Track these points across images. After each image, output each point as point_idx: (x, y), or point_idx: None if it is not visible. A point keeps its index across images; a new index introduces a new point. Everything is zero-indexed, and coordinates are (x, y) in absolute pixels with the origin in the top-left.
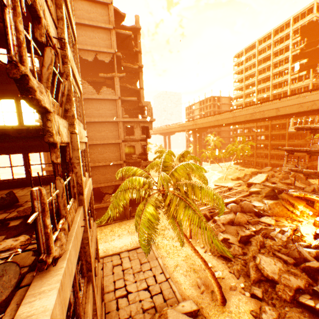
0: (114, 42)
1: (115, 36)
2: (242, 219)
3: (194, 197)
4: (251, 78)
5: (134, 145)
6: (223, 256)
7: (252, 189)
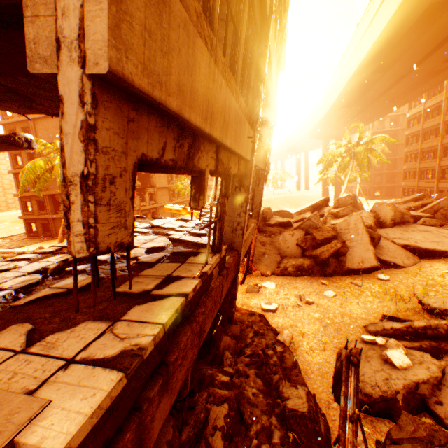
0: None
1: None
2: None
3: None
4: None
5: None
6: None
7: None
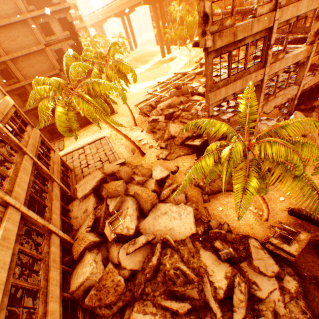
0: None
1: None
2: (176, 101)
3: (150, 91)
4: None
5: (61, 48)
6: (152, 131)
7: (198, 71)
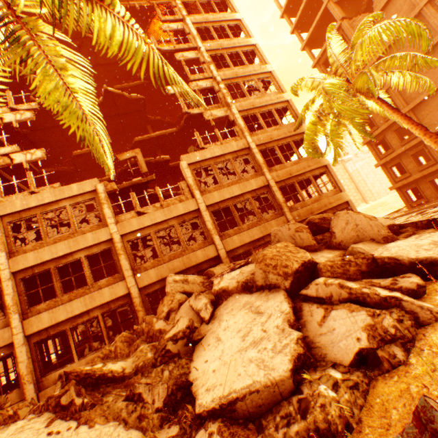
0: None
1: None
2: None
3: None
4: None
5: None
6: None
7: None
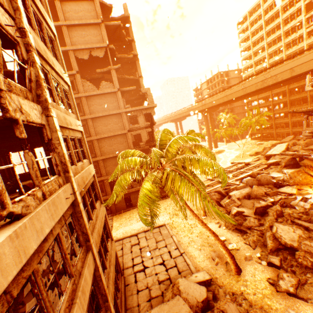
0: (105, 35)
1: (106, 29)
2: (259, 191)
3: (209, 177)
4: (260, 42)
5: (139, 133)
6: (237, 229)
7: (271, 161)
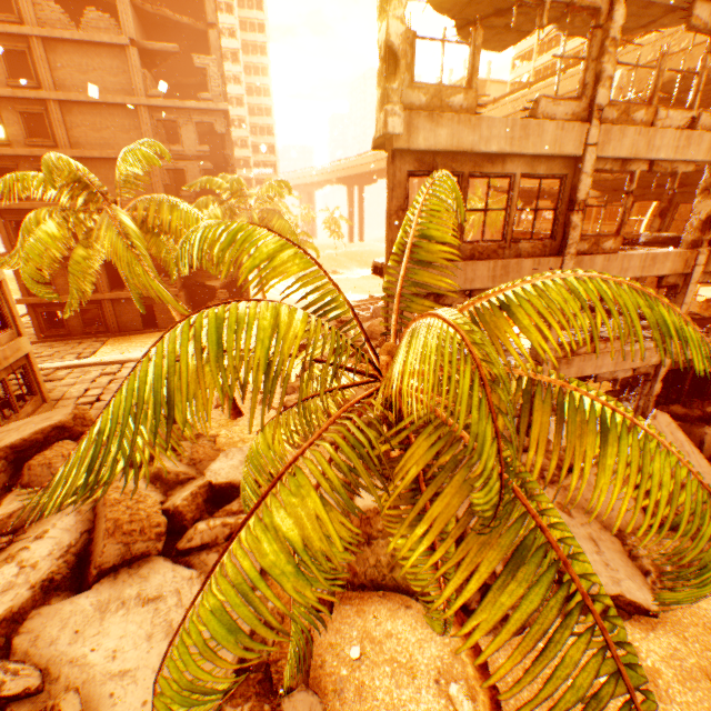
0: None
1: None
2: (379, 328)
3: None
4: None
5: (183, 168)
6: None
7: None
